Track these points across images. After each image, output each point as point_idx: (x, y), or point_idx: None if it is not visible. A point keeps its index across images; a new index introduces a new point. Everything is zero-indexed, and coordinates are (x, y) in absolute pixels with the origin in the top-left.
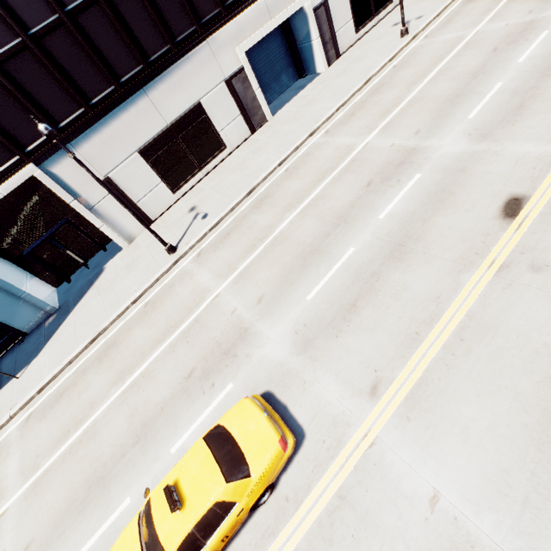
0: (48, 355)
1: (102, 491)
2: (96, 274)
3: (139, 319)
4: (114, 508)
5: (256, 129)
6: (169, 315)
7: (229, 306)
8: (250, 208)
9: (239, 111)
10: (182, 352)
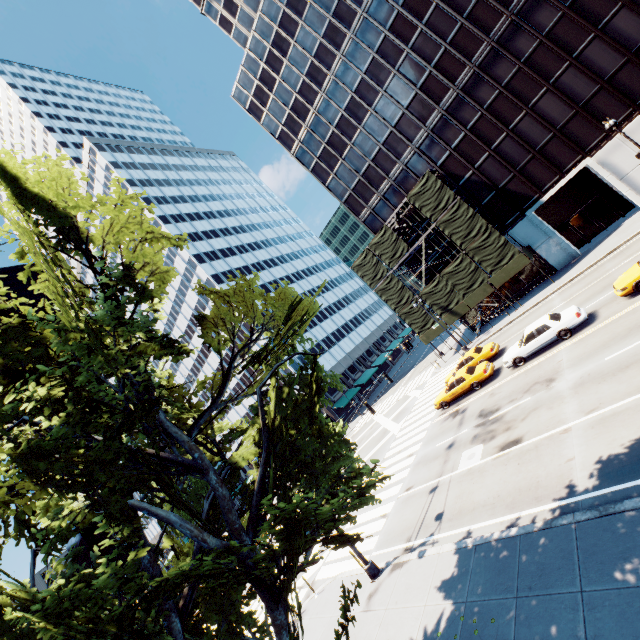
0: (574, 270)
1: (612, 285)
2: (614, 230)
3: None
4: None
5: None
6: None
7: None
8: None
9: None
10: None
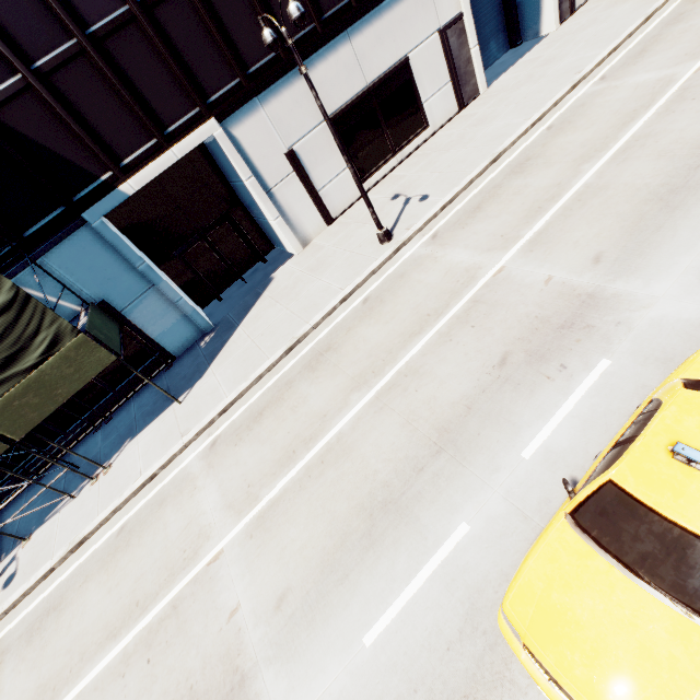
0: (220, 373)
1: (398, 518)
2: (262, 285)
3: (362, 317)
4: (437, 539)
5: (466, 105)
6: (416, 304)
7: (533, 276)
8: (505, 176)
9: (449, 76)
10: (468, 339)
